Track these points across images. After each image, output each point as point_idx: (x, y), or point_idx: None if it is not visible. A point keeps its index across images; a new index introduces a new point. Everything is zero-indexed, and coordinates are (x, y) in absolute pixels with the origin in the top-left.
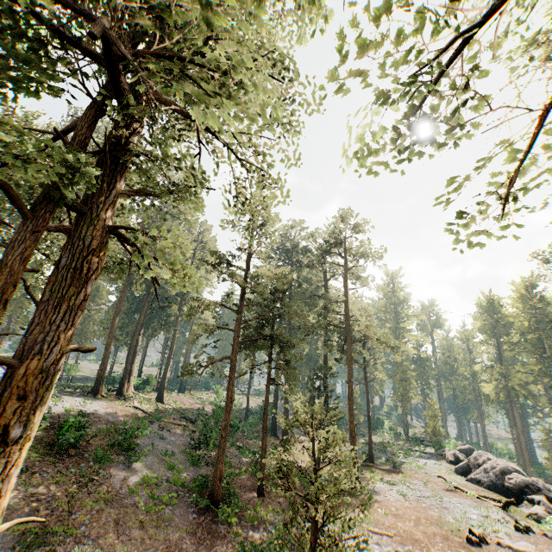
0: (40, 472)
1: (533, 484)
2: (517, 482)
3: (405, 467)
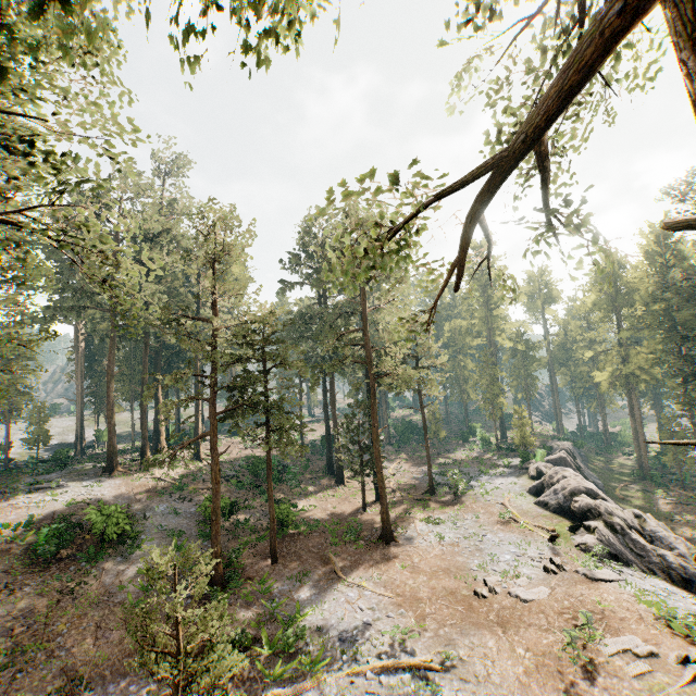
0: (23, 586)
1: (596, 508)
2: (581, 506)
3: (470, 495)
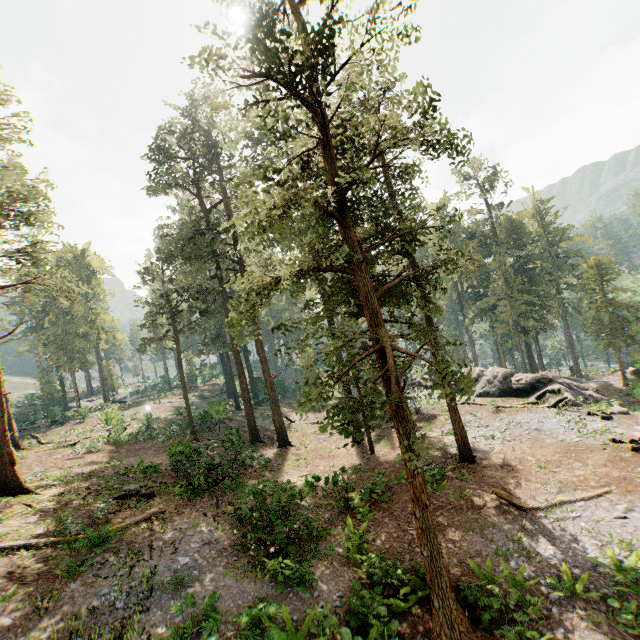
0: None
1: (545, 377)
2: (528, 381)
3: (423, 409)
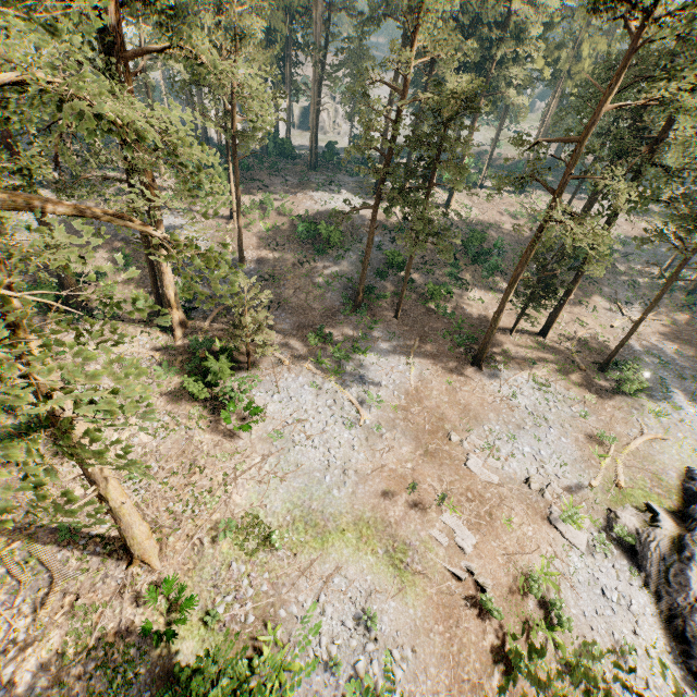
0: (289, 248)
1: (696, 525)
2: (696, 510)
3: (635, 401)
